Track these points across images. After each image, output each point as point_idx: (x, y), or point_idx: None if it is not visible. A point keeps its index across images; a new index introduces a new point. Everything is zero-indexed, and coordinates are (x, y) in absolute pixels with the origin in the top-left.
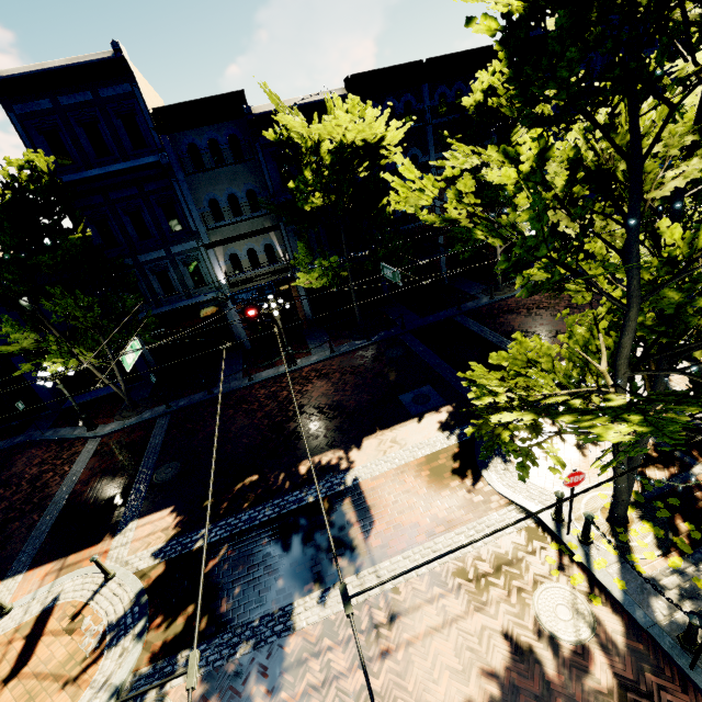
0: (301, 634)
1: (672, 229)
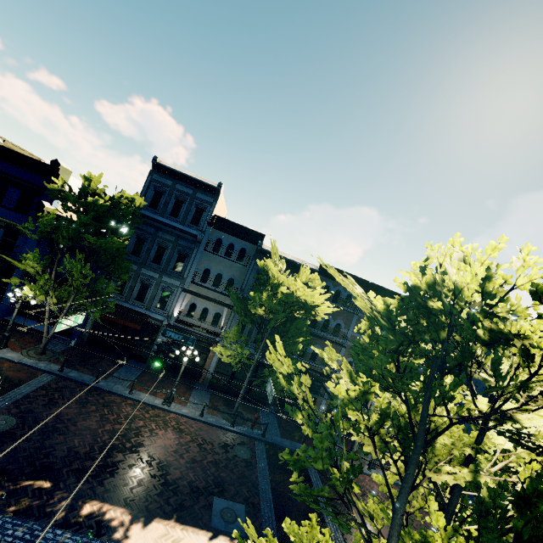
0: None
1: (438, 515)
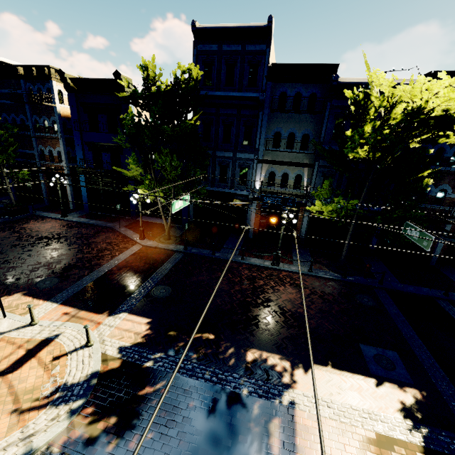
0: None
1: None
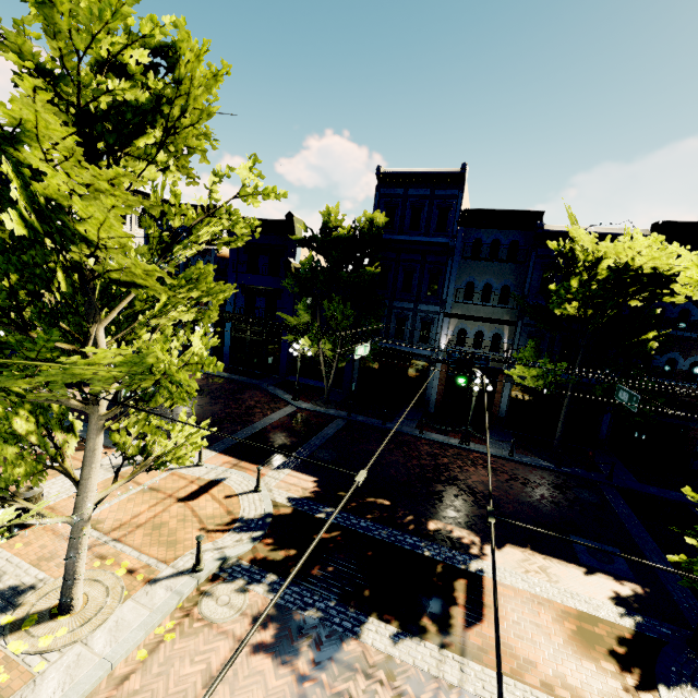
0: (362, 646)
1: None
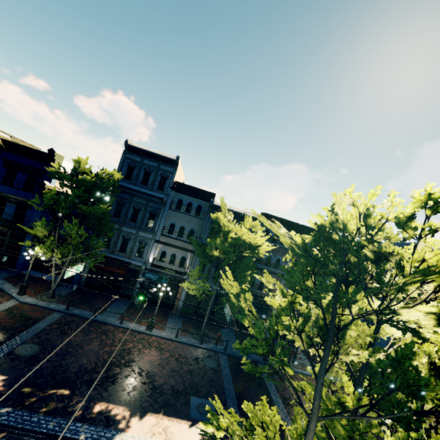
0: None
1: (348, 384)
